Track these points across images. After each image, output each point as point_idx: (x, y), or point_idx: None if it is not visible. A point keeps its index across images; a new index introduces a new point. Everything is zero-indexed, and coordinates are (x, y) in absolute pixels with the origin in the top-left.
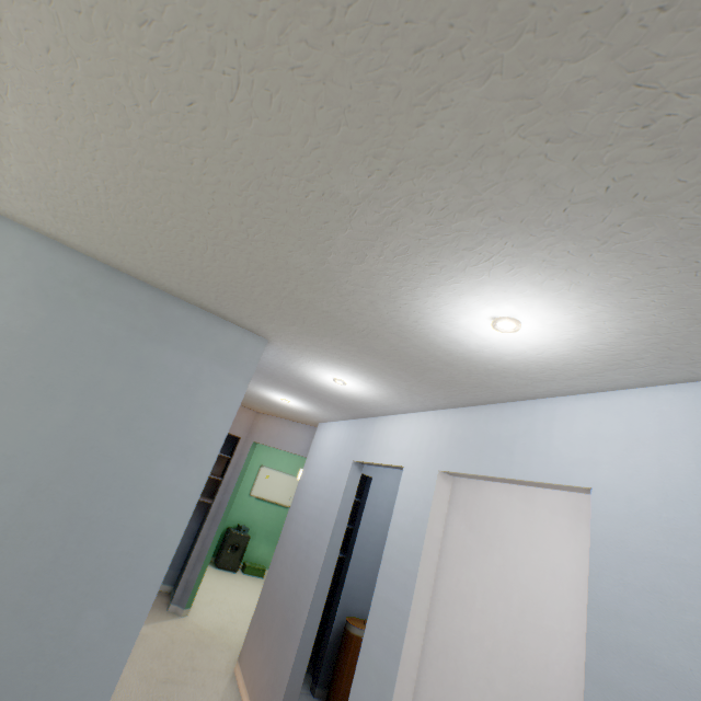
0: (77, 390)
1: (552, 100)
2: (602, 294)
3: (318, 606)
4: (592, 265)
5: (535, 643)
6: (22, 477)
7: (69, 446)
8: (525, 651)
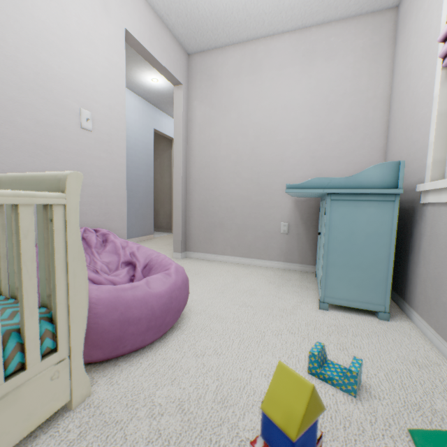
0: None
1: None
2: None
3: None
4: None
5: (270, 151)
6: None
7: None
8: (262, 157)
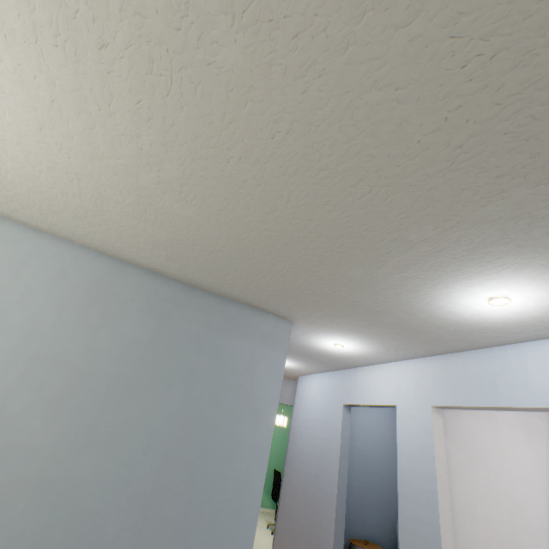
0: (181, 376)
1: None
2: None
3: (339, 530)
4: None
5: (527, 541)
6: (157, 447)
7: (182, 419)
8: (522, 548)
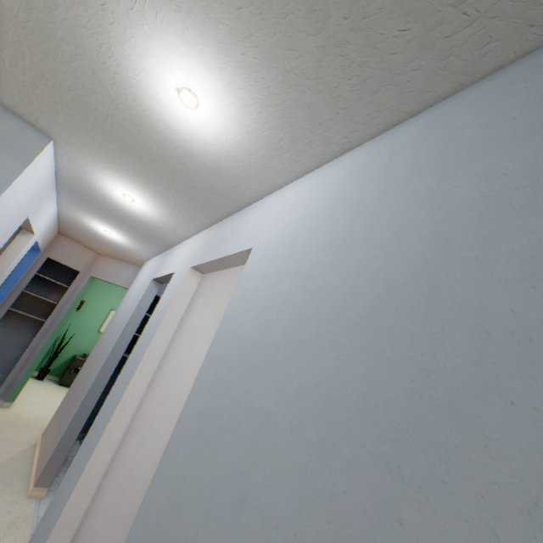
0: None
1: None
2: (224, 49)
3: (101, 382)
4: (201, 7)
5: None
6: None
7: None
8: None
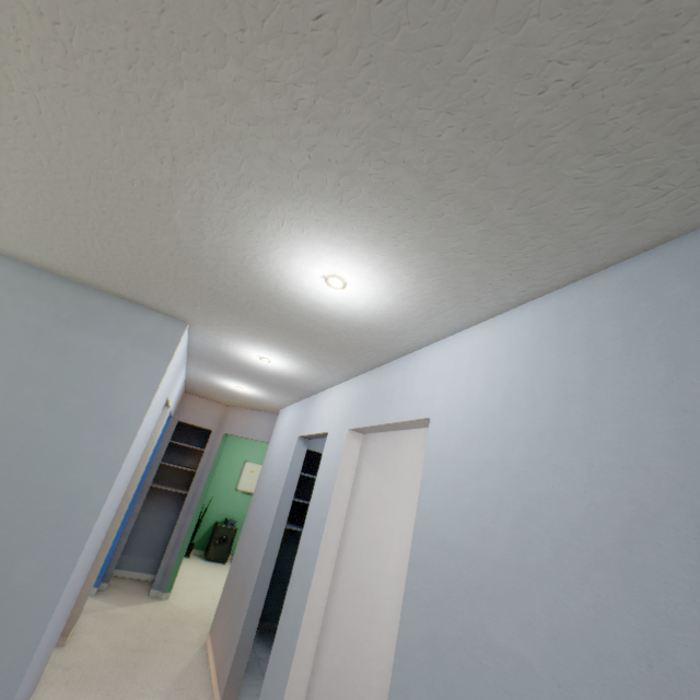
0: (6, 374)
1: (230, 95)
2: (374, 244)
3: (267, 569)
4: (349, 220)
5: None
6: None
7: (0, 421)
8: None
